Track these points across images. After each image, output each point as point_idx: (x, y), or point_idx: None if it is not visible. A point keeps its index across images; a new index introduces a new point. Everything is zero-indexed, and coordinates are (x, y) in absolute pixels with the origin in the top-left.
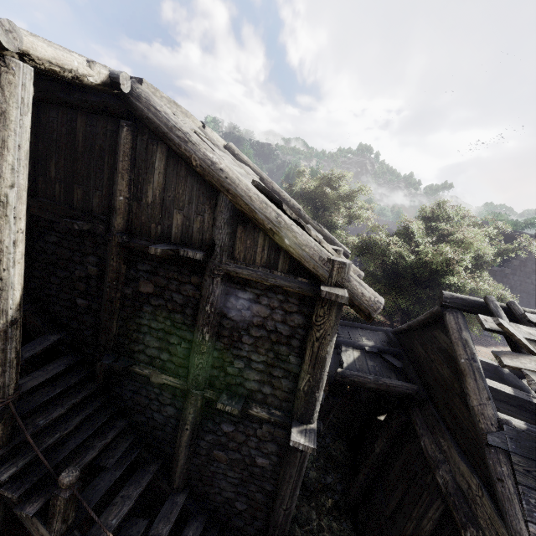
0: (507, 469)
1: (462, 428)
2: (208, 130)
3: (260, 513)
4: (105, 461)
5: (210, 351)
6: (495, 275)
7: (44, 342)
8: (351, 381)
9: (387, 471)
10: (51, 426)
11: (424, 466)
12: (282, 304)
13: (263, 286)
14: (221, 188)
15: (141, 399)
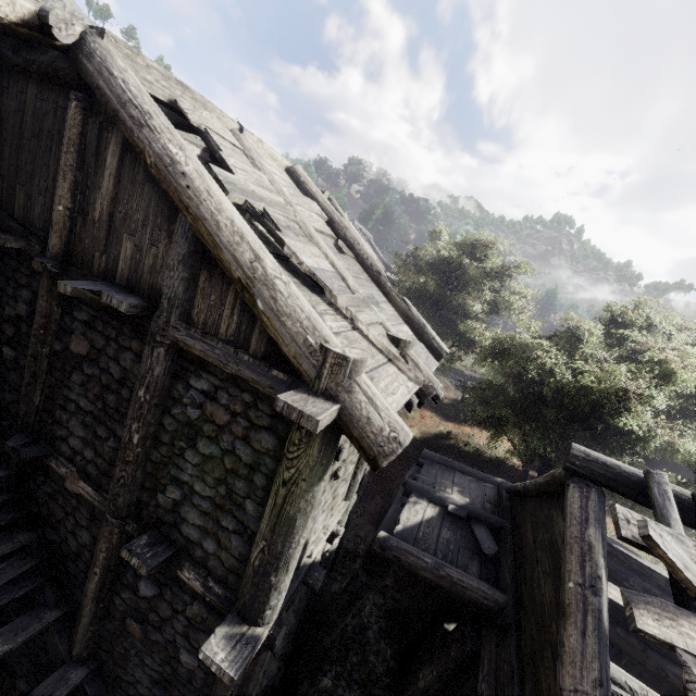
0: None
1: None
2: (248, 136)
3: None
4: None
5: (139, 461)
6: None
7: None
8: (394, 558)
9: None
10: None
11: None
12: (248, 409)
13: (224, 374)
14: (179, 204)
15: (57, 509)
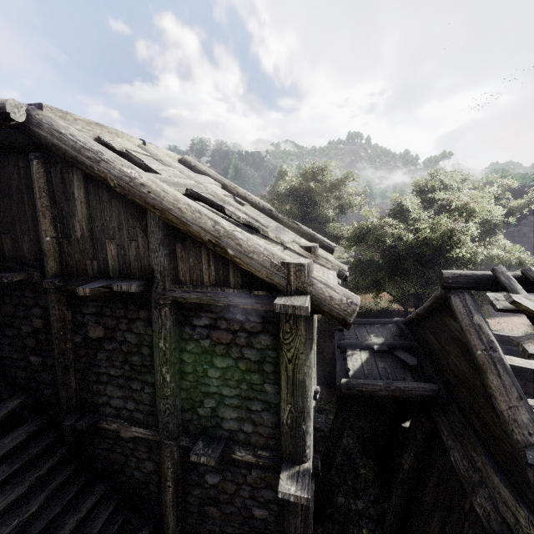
0: None
1: (495, 438)
2: (150, 146)
3: None
4: None
5: (175, 393)
6: (513, 237)
7: (1, 411)
8: (358, 392)
9: (421, 491)
10: (10, 511)
11: (459, 487)
12: (243, 325)
13: (218, 308)
14: (146, 206)
15: (118, 457)
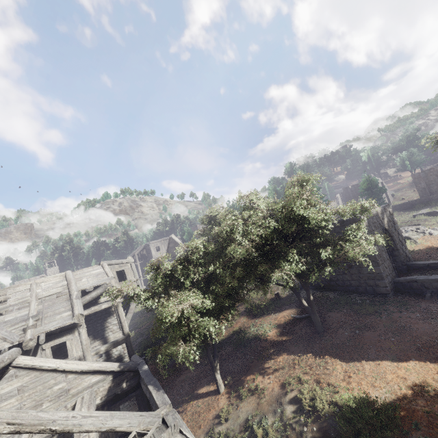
0: None
1: None
2: (37, 281)
3: None
4: None
5: None
6: None
7: None
8: None
9: None
10: None
11: None
12: None
13: None
14: None
15: None
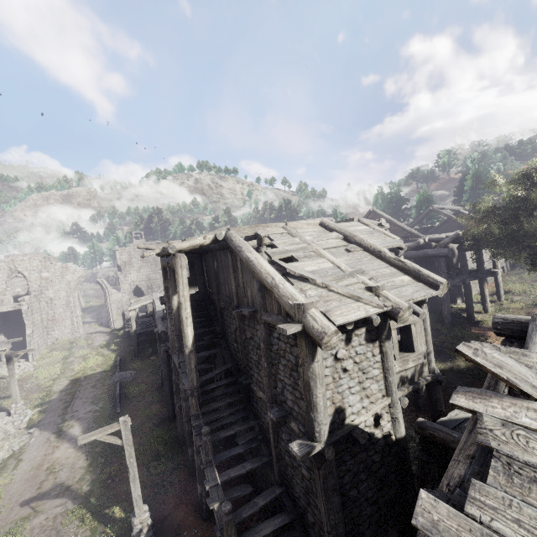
0: (424, 534)
1: None
2: (290, 224)
3: (322, 532)
4: (240, 441)
5: (269, 375)
6: None
7: (225, 367)
8: (430, 435)
9: None
10: (219, 411)
11: None
12: (288, 339)
13: None
14: (253, 271)
15: (259, 408)
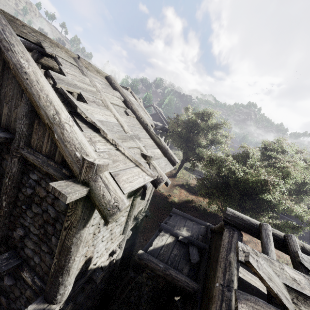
0: None
1: None
2: (83, 61)
3: None
4: None
5: (6, 215)
6: None
7: None
8: (145, 264)
9: None
10: None
11: None
12: None
13: (44, 172)
14: (23, 87)
15: None
